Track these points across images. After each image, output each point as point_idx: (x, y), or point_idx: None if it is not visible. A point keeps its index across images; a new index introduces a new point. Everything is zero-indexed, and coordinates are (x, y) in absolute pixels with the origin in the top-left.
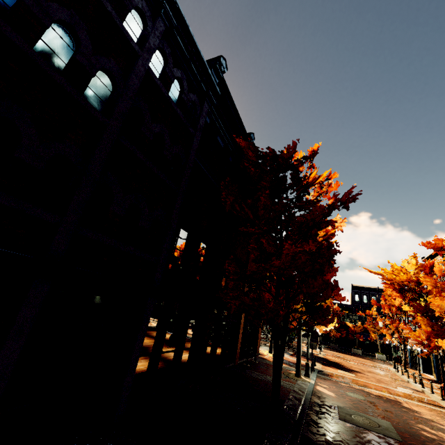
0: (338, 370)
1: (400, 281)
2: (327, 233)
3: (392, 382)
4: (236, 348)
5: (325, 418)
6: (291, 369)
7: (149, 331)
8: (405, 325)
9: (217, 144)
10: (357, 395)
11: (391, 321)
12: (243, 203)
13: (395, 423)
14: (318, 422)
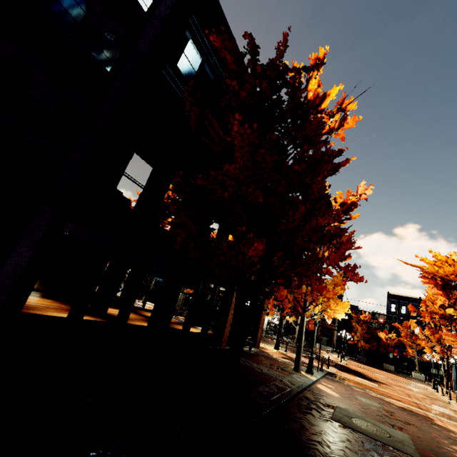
0: (357, 377)
1: (444, 274)
2: (347, 203)
3: (426, 400)
4: (223, 329)
5: (309, 413)
6: (293, 365)
7: (141, 310)
8: (448, 331)
9: (205, 74)
10: (371, 402)
11: (432, 331)
12: (207, 110)
13: (418, 438)
14: (296, 416)
